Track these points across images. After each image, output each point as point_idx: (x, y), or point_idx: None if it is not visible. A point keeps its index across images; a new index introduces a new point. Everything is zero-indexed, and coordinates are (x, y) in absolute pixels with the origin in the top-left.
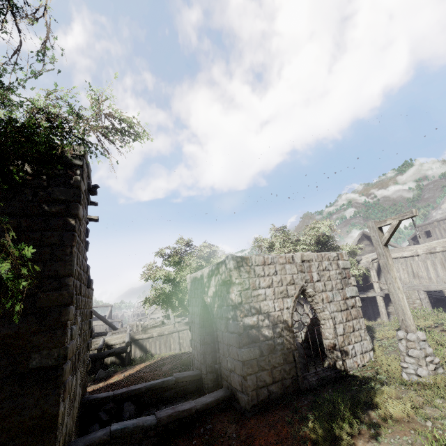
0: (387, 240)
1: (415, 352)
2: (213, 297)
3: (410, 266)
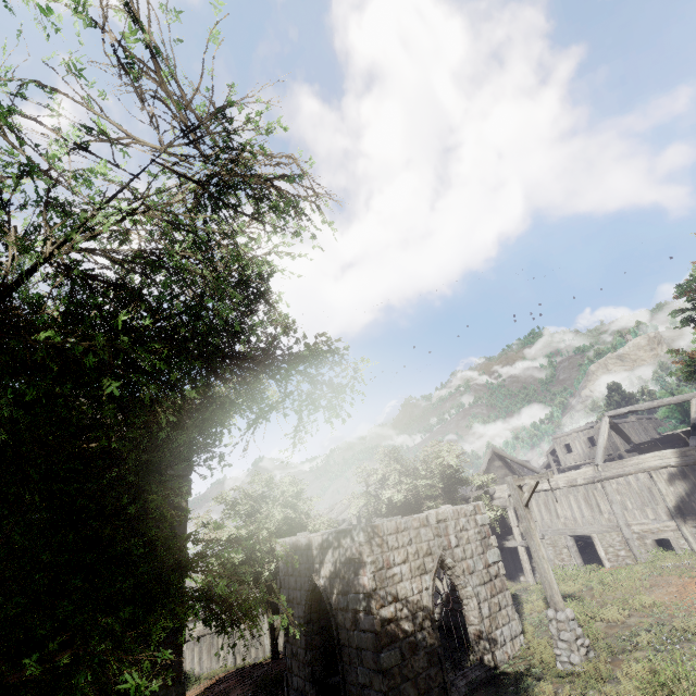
0: (527, 501)
1: (566, 635)
2: (331, 578)
3: (552, 502)
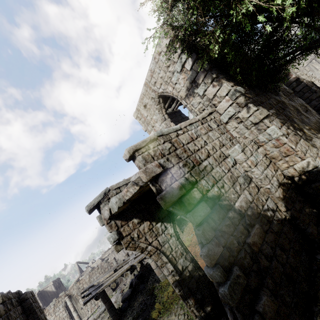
0: None
1: None
2: None
3: None
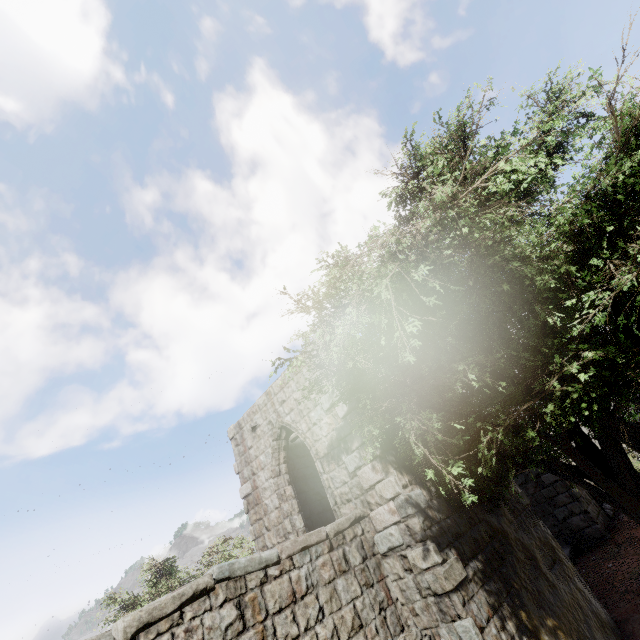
0: None
1: None
2: None
3: None
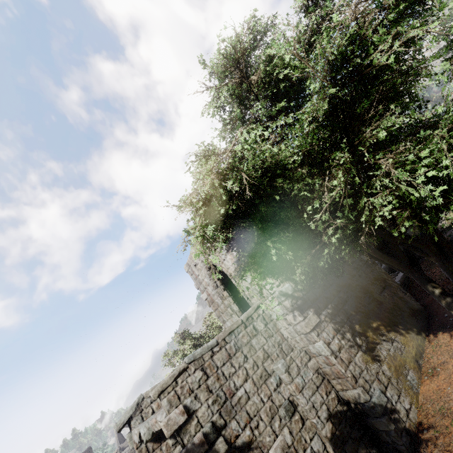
0: None
1: None
2: None
3: None
